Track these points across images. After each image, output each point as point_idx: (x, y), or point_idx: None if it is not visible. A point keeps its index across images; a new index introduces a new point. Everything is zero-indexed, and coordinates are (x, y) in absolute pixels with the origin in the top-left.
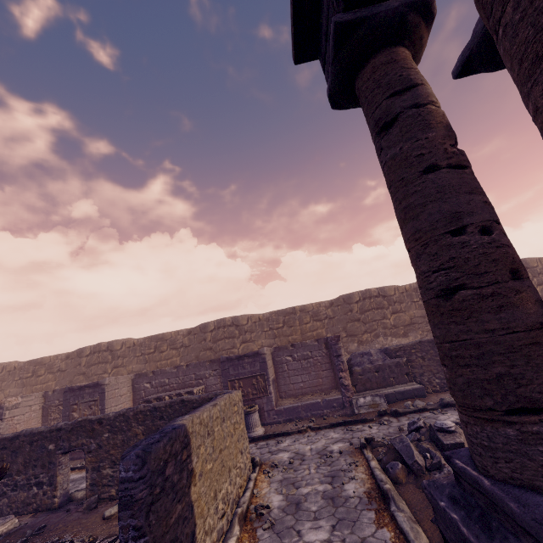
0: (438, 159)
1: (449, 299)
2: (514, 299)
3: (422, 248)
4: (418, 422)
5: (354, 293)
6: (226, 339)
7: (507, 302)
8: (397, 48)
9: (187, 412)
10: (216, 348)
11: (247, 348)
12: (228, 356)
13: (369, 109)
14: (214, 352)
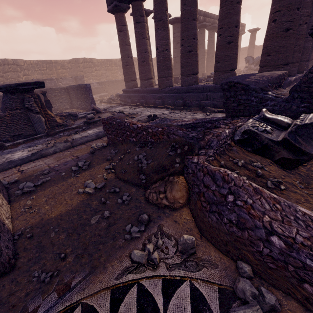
0: (127, 43)
1: (126, 67)
2: (132, 68)
3: (124, 58)
4: (113, 95)
5: (80, 59)
6: (12, 72)
7: (132, 68)
8: (124, 13)
9: (53, 92)
10: (7, 76)
11: (28, 78)
12: (38, 79)
13: (118, 24)
14: (5, 79)
